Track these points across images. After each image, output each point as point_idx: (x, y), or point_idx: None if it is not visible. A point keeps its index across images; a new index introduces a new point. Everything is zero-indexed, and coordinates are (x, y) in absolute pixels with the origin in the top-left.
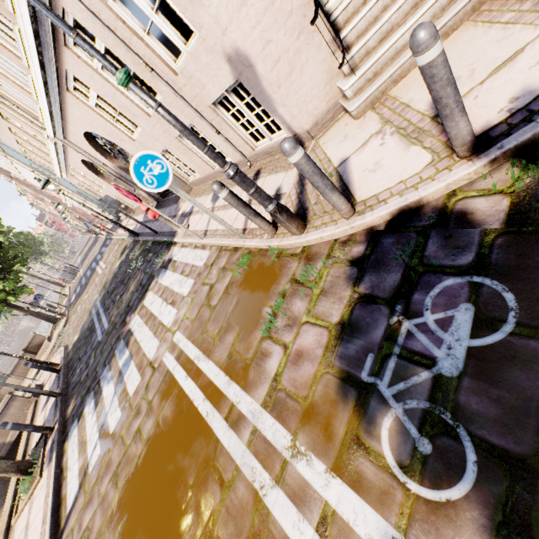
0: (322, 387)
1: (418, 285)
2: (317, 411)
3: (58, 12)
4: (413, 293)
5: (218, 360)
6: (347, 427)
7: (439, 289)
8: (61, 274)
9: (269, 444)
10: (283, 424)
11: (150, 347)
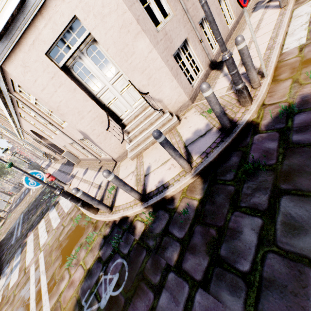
0: (71, 304)
1: (113, 258)
2: None
3: (14, 100)
4: (110, 261)
5: (48, 276)
6: None
7: (116, 262)
8: (12, 189)
9: None
10: None
11: (29, 257)
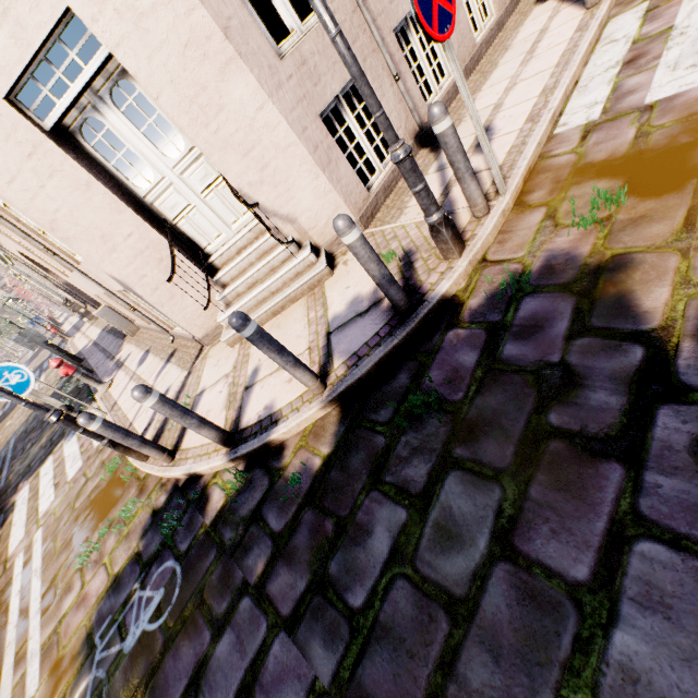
0: (76, 640)
1: (160, 557)
2: (62, 664)
3: None
4: (155, 564)
5: (45, 580)
6: (66, 685)
7: (164, 567)
8: None
9: (24, 690)
10: (41, 671)
11: (16, 537)
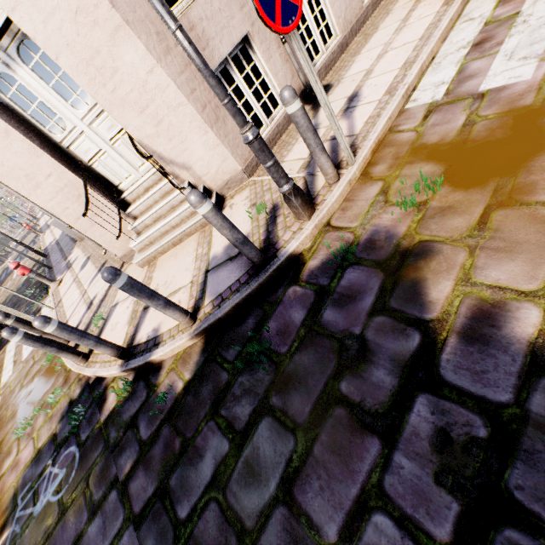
0: (7, 496)
1: (68, 442)
2: None
3: None
4: (64, 446)
5: None
6: None
7: (69, 451)
8: None
9: None
10: None
11: None
